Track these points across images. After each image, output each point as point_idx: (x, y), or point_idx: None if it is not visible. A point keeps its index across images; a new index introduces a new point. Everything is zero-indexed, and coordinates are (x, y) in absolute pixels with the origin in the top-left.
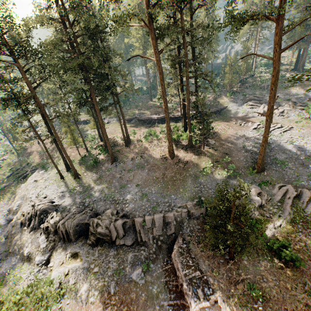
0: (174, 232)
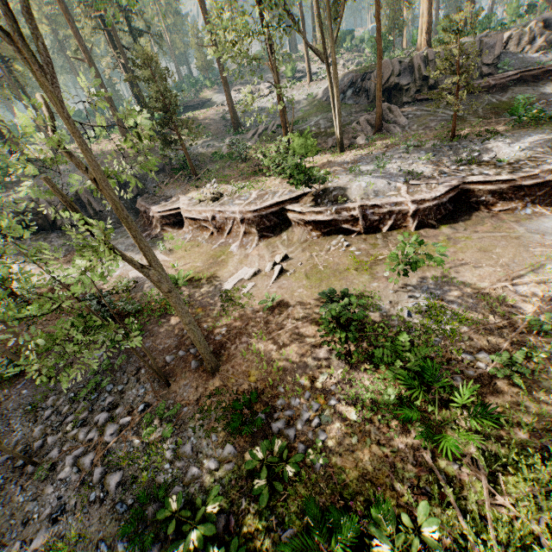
0: (137, 192)
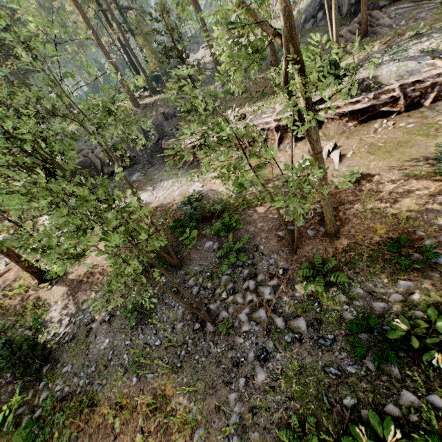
0: (158, 137)
